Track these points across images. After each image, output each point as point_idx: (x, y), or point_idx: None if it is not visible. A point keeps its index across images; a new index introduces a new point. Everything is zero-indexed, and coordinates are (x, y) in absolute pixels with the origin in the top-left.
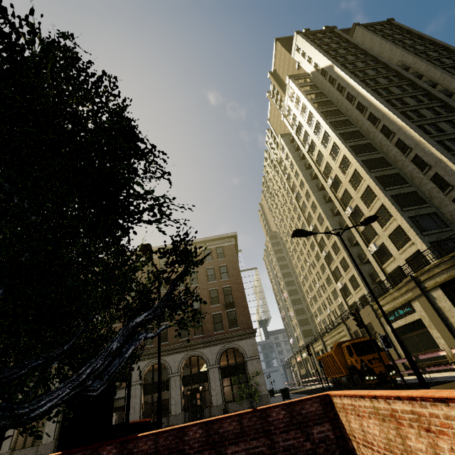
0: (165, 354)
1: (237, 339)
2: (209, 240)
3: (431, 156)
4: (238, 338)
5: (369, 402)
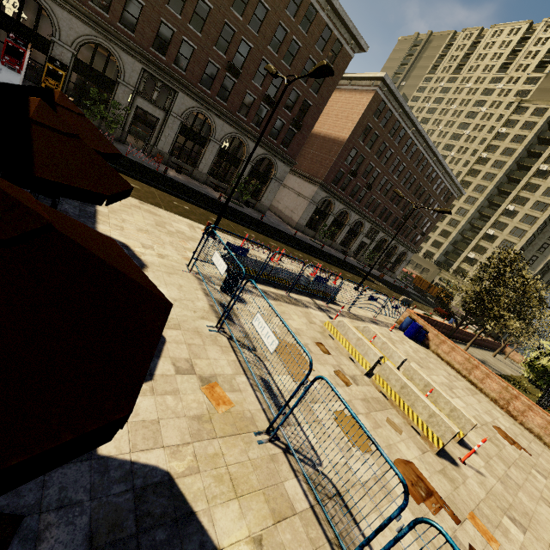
0: (391, 237)
1: (410, 250)
2: (457, 186)
3: (538, 265)
4: (411, 250)
5: (522, 357)
